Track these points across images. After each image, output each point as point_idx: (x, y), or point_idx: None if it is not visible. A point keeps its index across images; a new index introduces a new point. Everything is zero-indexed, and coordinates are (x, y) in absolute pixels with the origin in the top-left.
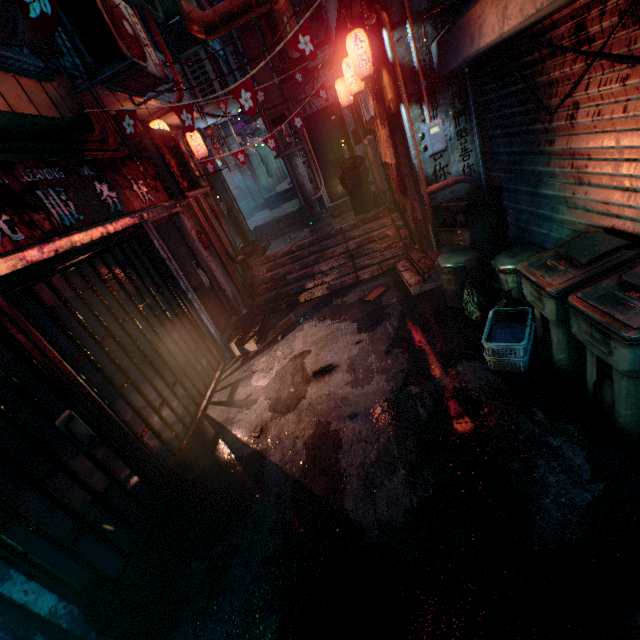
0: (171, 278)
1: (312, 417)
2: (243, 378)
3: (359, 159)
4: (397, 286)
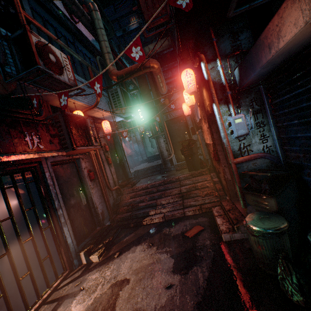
0: (49, 198)
1: None
2: (70, 294)
3: (193, 141)
4: (211, 228)
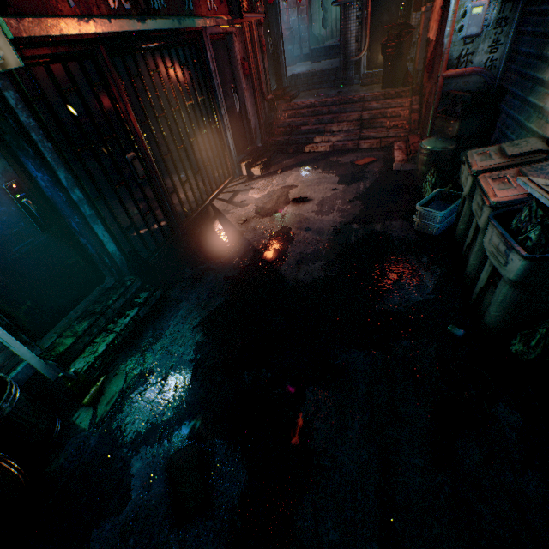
0: (213, 91)
1: (281, 223)
2: (243, 190)
3: (408, 28)
4: (385, 160)
